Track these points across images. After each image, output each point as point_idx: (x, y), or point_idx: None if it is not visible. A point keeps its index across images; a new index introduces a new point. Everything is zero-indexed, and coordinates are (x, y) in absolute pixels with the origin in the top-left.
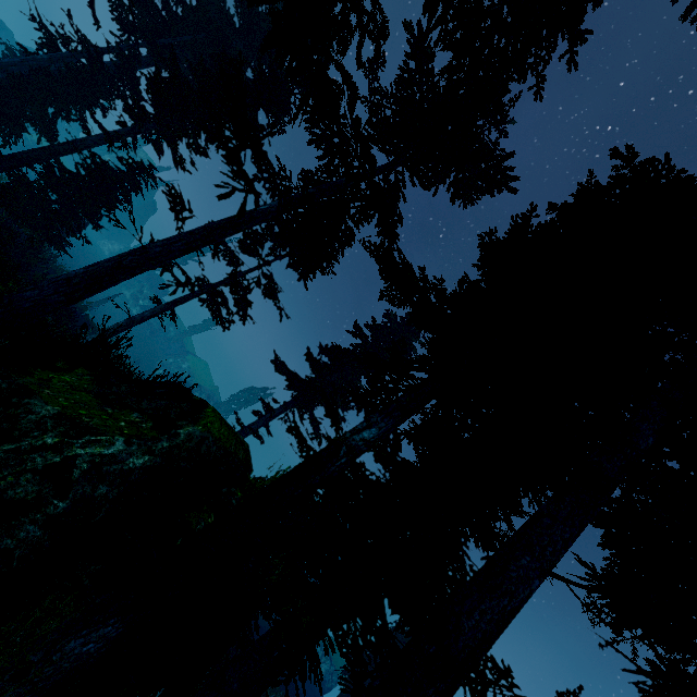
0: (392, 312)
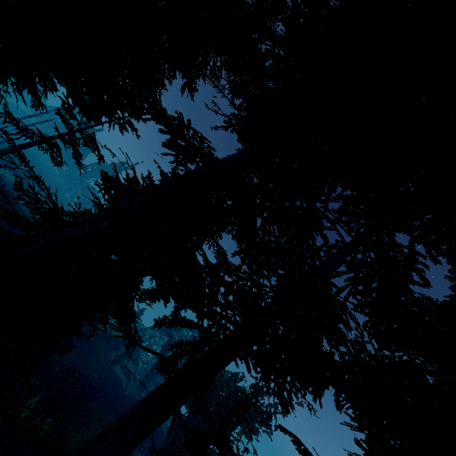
0: (191, 168)
